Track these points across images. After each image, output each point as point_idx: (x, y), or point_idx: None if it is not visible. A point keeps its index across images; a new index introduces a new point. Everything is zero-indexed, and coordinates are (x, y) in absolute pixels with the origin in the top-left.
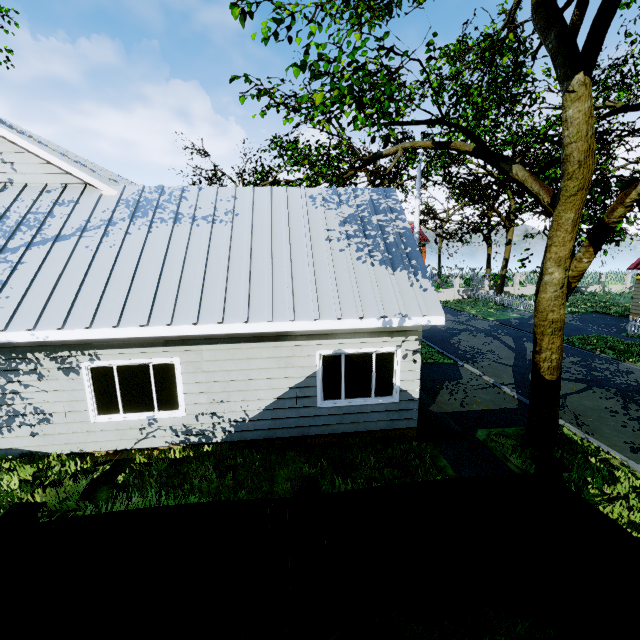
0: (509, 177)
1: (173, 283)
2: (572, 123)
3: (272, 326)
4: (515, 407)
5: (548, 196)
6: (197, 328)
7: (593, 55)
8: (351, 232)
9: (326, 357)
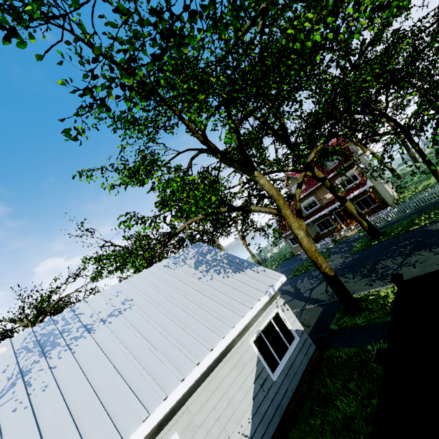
0: (252, 211)
1: (134, 369)
2: (265, 185)
3: (226, 339)
4: (322, 308)
5: (274, 210)
6: (186, 382)
7: (253, 166)
8: (205, 269)
9: (255, 342)
